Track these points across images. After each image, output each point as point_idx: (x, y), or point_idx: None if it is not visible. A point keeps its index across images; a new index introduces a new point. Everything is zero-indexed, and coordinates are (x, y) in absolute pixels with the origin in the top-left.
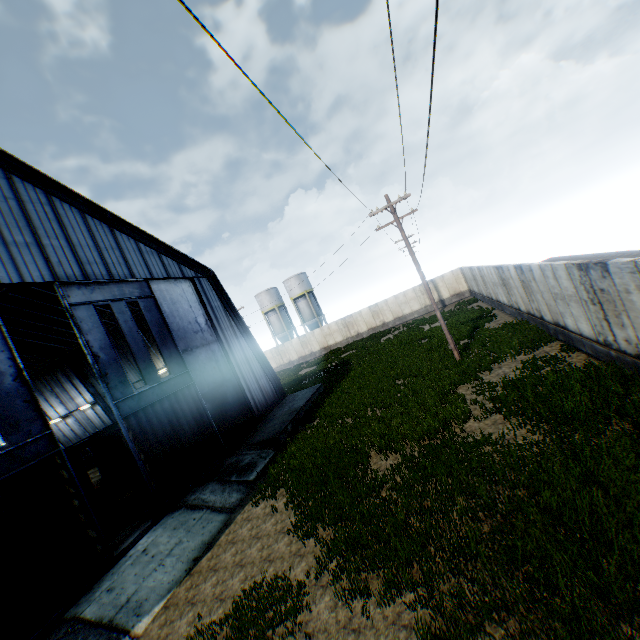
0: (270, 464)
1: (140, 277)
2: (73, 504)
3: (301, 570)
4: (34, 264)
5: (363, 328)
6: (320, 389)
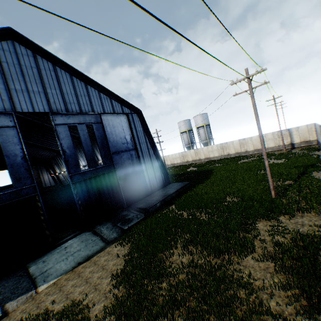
0: (136, 224)
1: (97, 112)
2: (41, 218)
3: (98, 308)
4: (41, 102)
5: (232, 151)
6: (187, 185)
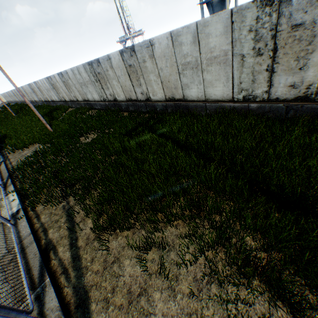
0: None
1: None
2: None
3: None
4: None
5: None
6: None
